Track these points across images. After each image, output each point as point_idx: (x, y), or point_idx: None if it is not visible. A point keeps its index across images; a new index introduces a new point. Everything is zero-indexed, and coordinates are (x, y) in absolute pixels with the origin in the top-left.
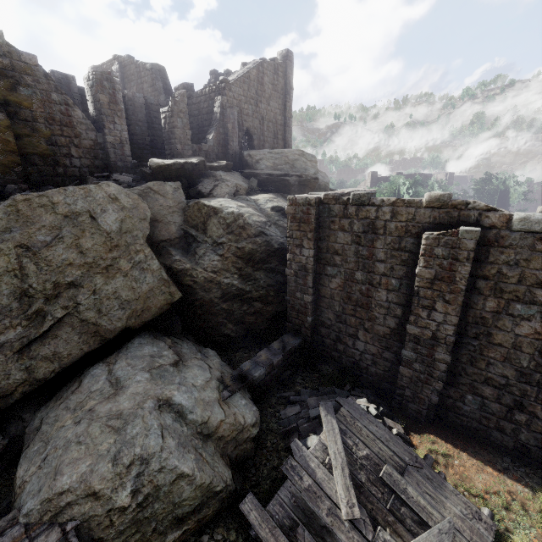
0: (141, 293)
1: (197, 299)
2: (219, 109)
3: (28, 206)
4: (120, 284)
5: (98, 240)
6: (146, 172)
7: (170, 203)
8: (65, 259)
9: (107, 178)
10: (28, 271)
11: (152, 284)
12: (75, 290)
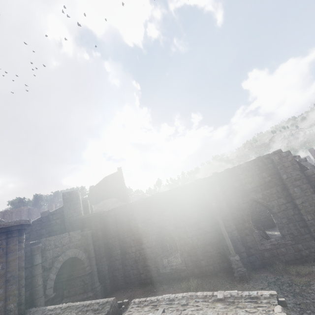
0: None
1: None
2: (87, 197)
3: None
4: None
5: None
6: None
7: None
8: None
9: None
10: None
11: None
12: None
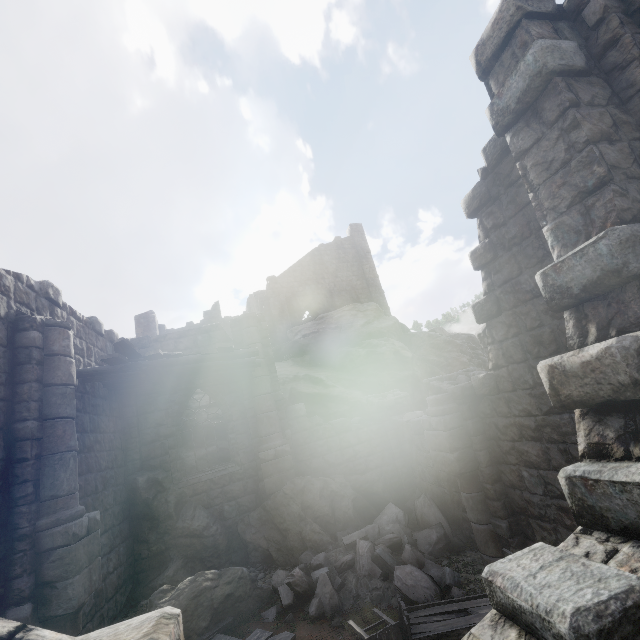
0: None
1: None
2: (264, 302)
3: None
4: None
5: None
6: None
7: None
8: None
9: None
10: None
11: None
12: None
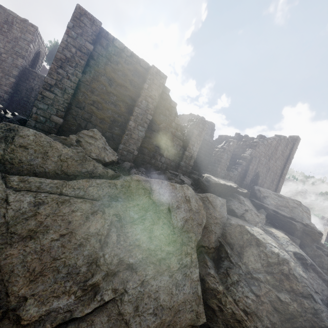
0: (175, 302)
1: (213, 327)
2: (248, 156)
3: (136, 185)
4: (164, 283)
5: (165, 230)
6: (203, 182)
7: (217, 215)
8: (137, 239)
9: (176, 175)
10: (110, 240)
11: (187, 296)
12: (130, 273)
